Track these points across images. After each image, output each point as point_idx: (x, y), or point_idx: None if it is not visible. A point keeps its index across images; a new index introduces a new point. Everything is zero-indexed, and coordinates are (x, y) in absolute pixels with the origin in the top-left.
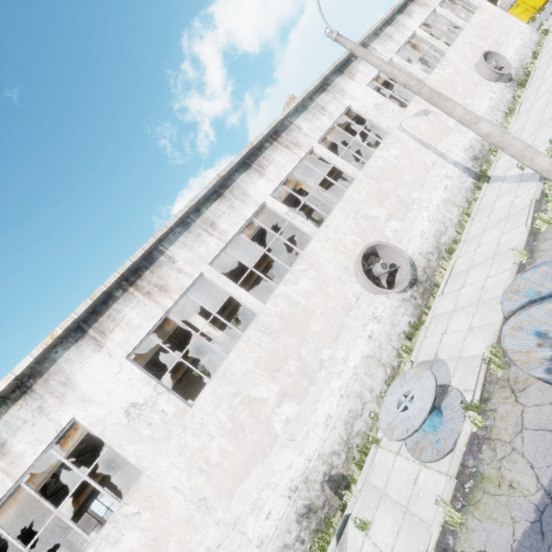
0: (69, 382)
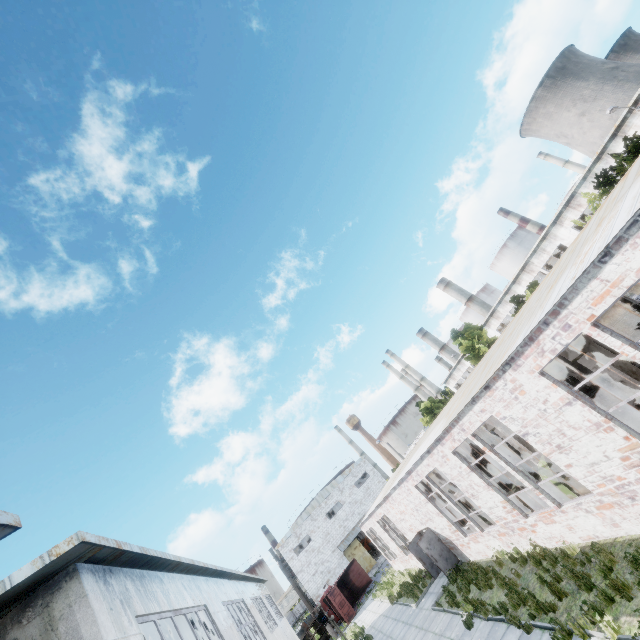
0: (555, 236)
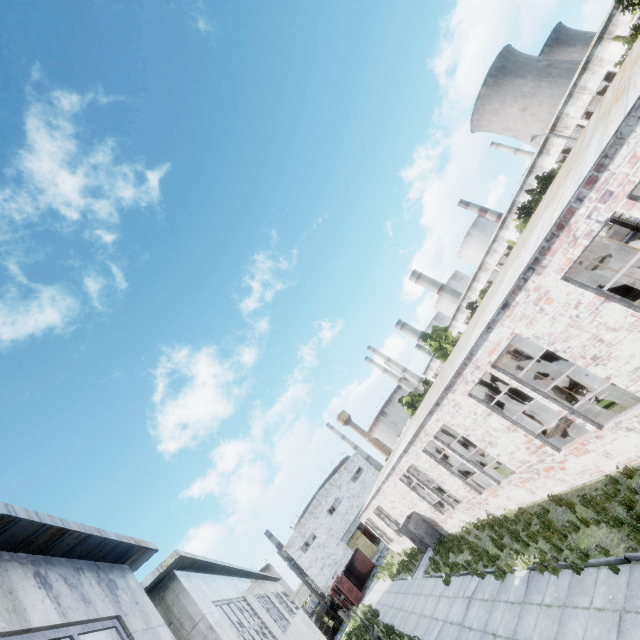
0: (503, 238)
